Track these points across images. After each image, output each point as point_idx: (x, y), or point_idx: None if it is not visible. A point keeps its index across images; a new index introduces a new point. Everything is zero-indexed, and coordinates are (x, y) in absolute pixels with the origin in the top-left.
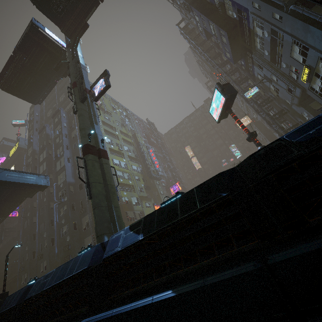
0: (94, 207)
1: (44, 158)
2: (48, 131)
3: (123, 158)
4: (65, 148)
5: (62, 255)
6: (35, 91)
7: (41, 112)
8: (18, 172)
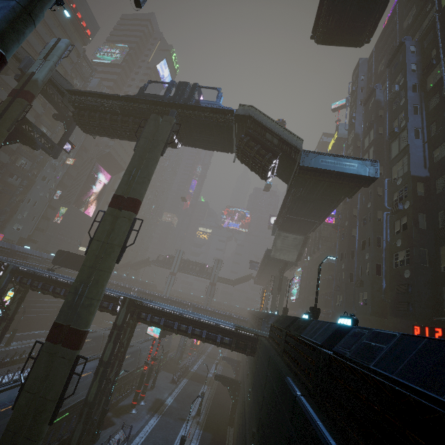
0: None
1: (369, 142)
2: (378, 95)
3: None
4: (410, 112)
5: (393, 296)
6: (362, 17)
7: (367, 72)
8: (334, 156)
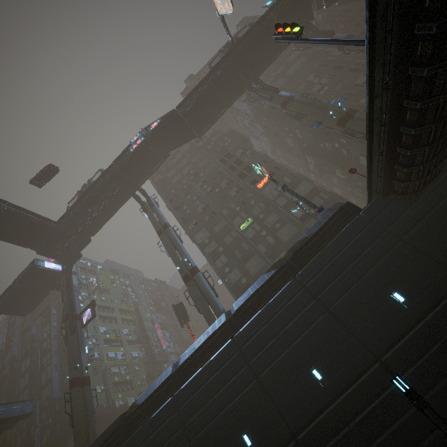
0: (75, 434)
1: (26, 368)
2: (33, 330)
3: (121, 347)
4: (53, 354)
5: None
6: (28, 305)
7: None
8: (6, 404)
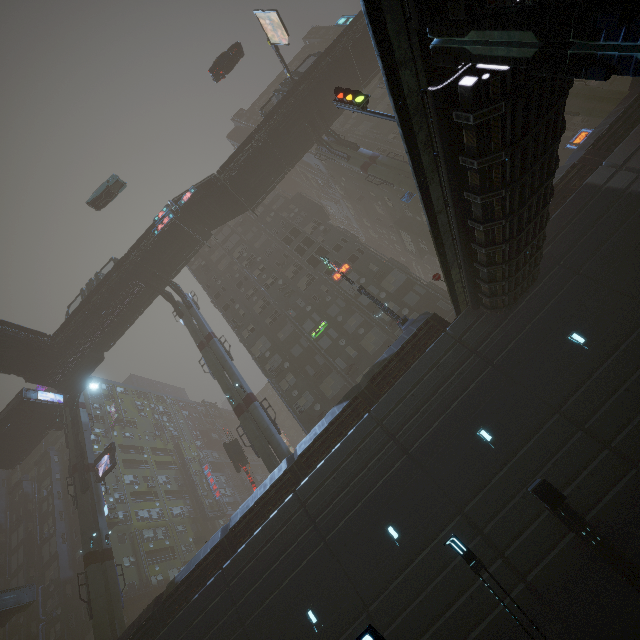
0: (96, 626)
1: (19, 542)
2: (26, 487)
3: (156, 501)
4: (58, 519)
5: None
6: (16, 454)
7: None
8: None
